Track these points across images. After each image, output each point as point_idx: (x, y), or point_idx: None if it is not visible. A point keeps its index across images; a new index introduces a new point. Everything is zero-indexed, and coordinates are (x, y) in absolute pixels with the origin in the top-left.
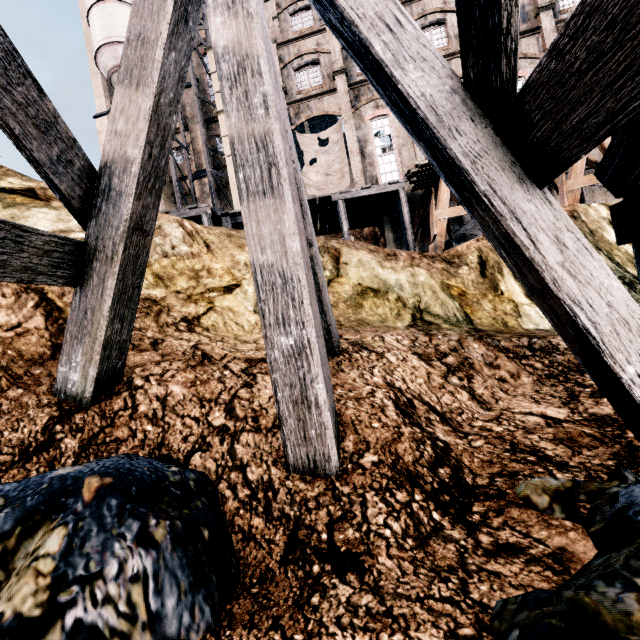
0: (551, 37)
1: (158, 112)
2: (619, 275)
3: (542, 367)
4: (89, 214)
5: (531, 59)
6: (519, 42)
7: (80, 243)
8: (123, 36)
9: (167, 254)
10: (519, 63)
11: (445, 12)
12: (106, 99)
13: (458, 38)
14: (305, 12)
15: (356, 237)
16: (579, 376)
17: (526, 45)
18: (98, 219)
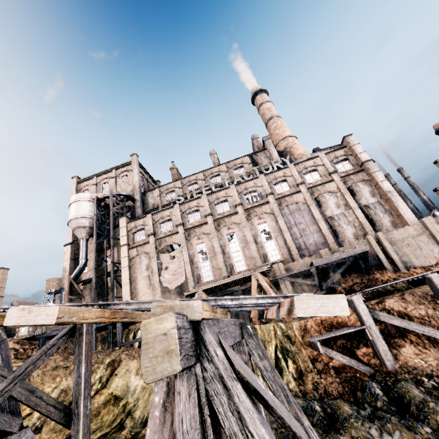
0: (274, 205)
1: None
2: None
3: None
4: None
5: (268, 214)
6: (261, 207)
7: None
8: (82, 214)
9: None
10: (263, 216)
11: (227, 197)
12: (73, 236)
13: (234, 207)
14: (172, 192)
15: None
16: None
17: (265, 208)
18: None
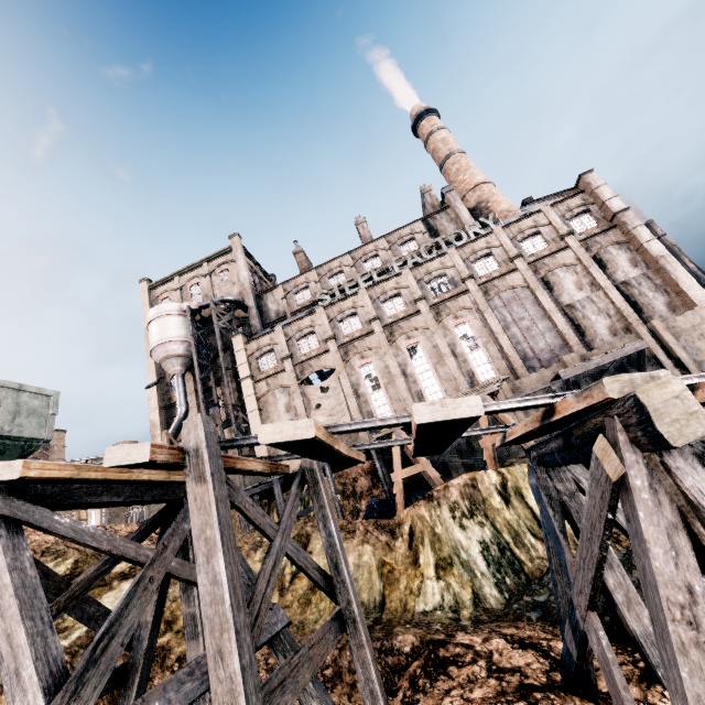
0: (478, 295)
1: (160, 596)
2: (497, 541)
3: (379, 668)
4: (131, 647)
5: (469, 309)
6: (456, 300)
7: (127, 663)
8: (172, 336)
9: (176, 598)
10: (461, 313)
11: (399, 288)
12: (157, 372)
13: (412, 303)
14: (305, 290)
15: (358, 473)
16: (392, 675)
17: (462, 301)
18: (134, 650)
